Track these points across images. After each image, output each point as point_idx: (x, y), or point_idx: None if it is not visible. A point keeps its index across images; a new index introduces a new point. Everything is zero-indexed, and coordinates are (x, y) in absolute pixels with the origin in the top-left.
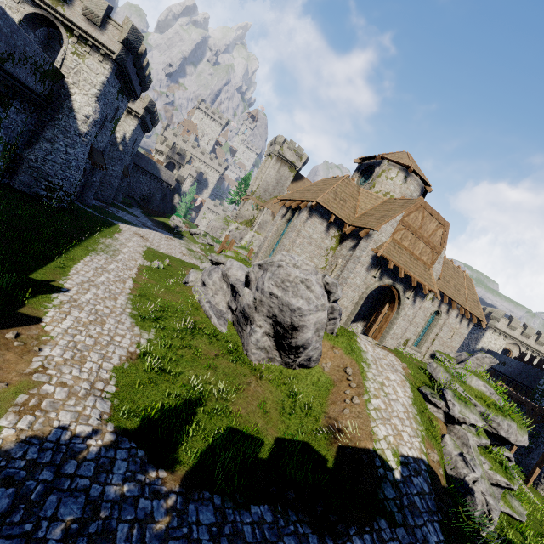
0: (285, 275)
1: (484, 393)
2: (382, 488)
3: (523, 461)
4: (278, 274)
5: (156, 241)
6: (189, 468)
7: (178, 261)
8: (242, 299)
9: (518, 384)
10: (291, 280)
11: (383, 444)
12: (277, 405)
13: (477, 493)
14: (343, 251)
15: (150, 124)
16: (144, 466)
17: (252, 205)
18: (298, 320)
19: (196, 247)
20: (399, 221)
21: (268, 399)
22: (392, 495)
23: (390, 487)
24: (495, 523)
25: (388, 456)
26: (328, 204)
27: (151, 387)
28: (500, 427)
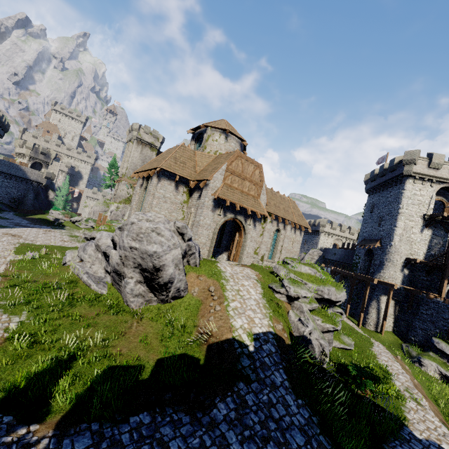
0: (138, 229)
1: (310, 274)
2: (240, 361)
3: (356, 313)
4: (132, 230)
5: (32, 236)
6: (66, 412)
7: (58, 248)
8: (112, 260)
9: (345, 264)
10: (143, 231)
11: (240, 331)
12: (157, 335)
13: (313, 340)
14: (193, 201)
15: (0, 130)
16: (12, 428)
17: (125, 185)
18: (158, 262)
19: (80, 233)
20: (226, 169)
21: (149, 333)
22: (248, 363)
23: (246, 358)
24: (328, 355)
25: (244, 338)
26: (171, 168)
27: (23, 361)
28: (323, 293)
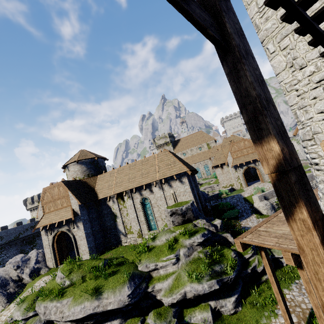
0: None
1: (56, 281)
2: None
3: None
4: None
5: None
6: None
7: None
8: None
9: None
10: None
11: None
12: None
13: None
14: None
15: None
16: None
17: None
18: None
19: None
20: (42, 205)
21: None
22: None
23: None
24: None
25: None
26: None
27: None
28: (38, 313)
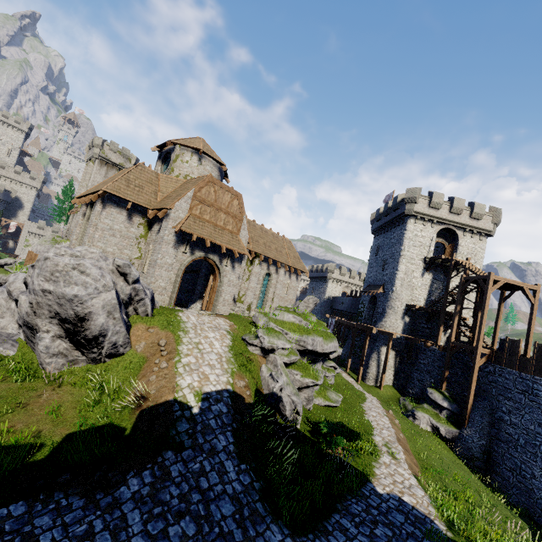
0: (52, 267)
1: (294, 322)
2: (176, 426)
3: (358, 367)
4: (46, 267)
5: None
6: None
7: None
8: (20, 309)
9: (352, 315)
10: (60, 269)
11: (186, 391)
12: (77, 404)
13: (284, 398)
14: (153, 236)
15: None
16: None
17: None
18: (82, 309)
19: None
20: (192, 197)
21: (65, 402)
22: (185, 428)
23: (185, 422)
24: (301, 413)
25: (190, 399)
26: (120, 191)
27: None
28: (306, 344)
